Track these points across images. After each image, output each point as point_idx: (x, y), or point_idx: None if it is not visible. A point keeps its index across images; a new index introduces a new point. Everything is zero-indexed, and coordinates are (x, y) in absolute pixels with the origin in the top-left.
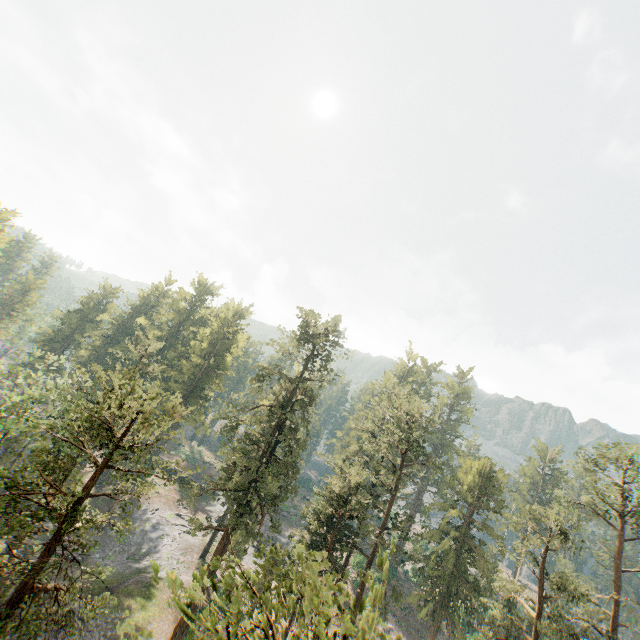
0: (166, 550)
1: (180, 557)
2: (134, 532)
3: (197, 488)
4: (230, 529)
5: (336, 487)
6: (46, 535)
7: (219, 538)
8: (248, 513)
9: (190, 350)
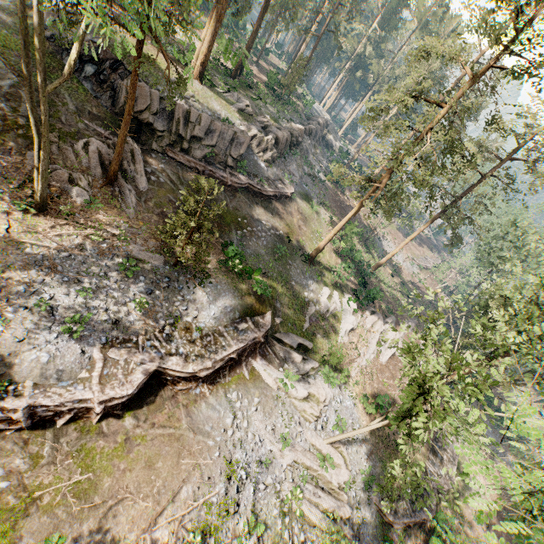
0: None
1: None
2: None
3: None
4: None
5: None
6: None
7: None
8: None
9: None
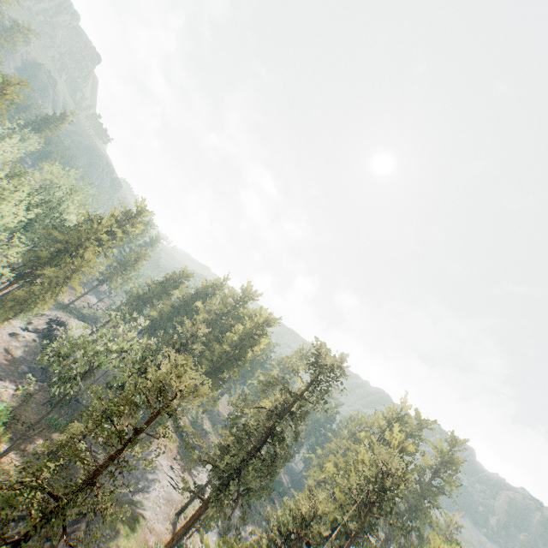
0: (154, 494)
1: (162, 505)
2: (138, 467)
3: (197, 455)
4: (208, 501)
5: (302, 505)
6: (87, 442)
7: (194, 503)
8: (226, 495)
9: (224, 338)
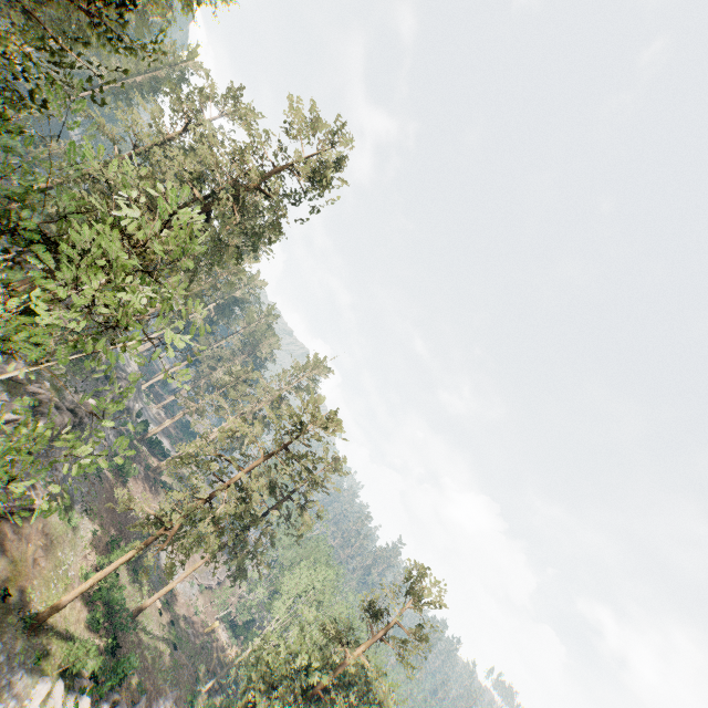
0: None
1: None
2: None
3: None
4: None
5: None
6: None
7: None
8: None
9: None
